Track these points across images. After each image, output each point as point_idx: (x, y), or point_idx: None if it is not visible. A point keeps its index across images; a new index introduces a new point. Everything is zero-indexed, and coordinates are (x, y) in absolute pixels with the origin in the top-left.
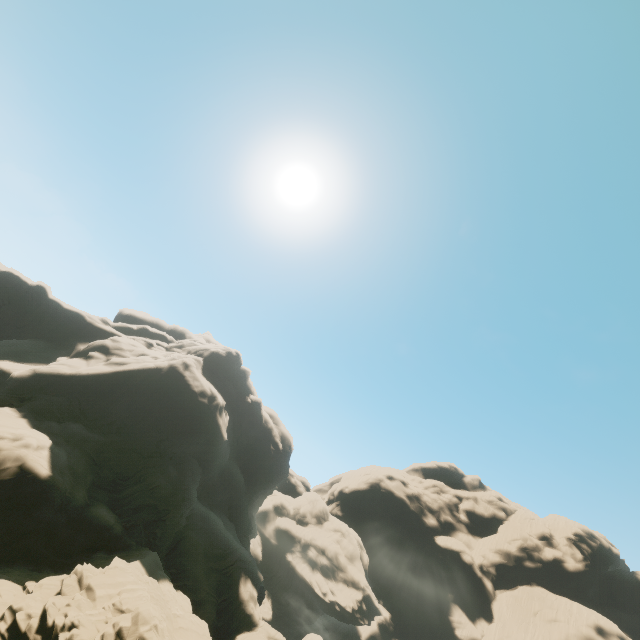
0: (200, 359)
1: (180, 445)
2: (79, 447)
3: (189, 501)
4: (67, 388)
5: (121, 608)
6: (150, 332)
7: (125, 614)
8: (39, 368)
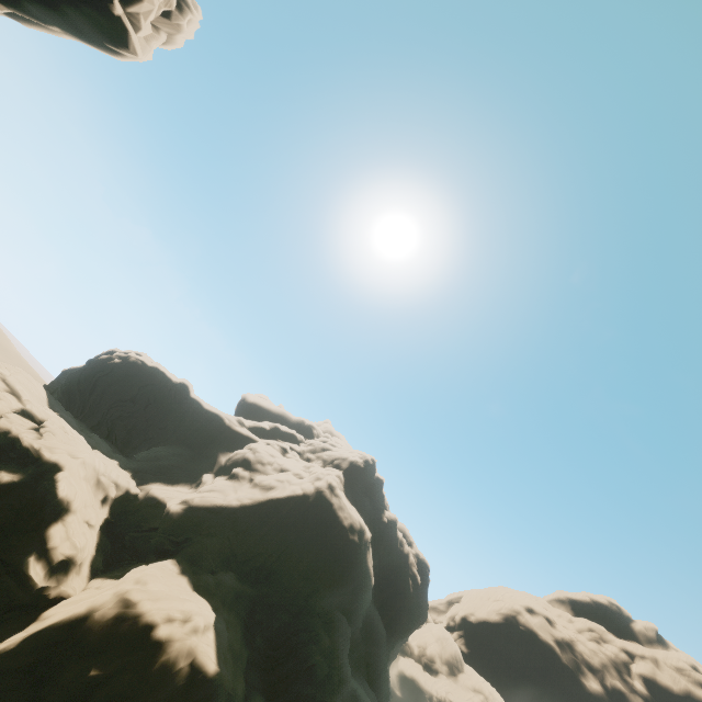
0: (341, 474)
1: (329, 597)
2: (233, 609)
3: (345, 685)
4: (218, 524)
5: None
6: (281, 431)
7: None
8: (192, 498)
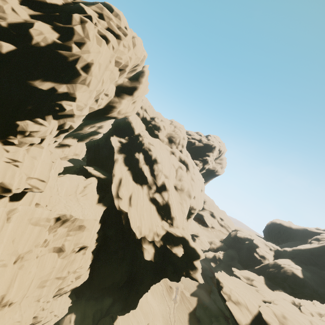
0: None
1: None
2: (316, 274)
3: None
4: (305, 254)
5: (324, 310)
6: None
7: (323, 310)
8: (293, 248)
